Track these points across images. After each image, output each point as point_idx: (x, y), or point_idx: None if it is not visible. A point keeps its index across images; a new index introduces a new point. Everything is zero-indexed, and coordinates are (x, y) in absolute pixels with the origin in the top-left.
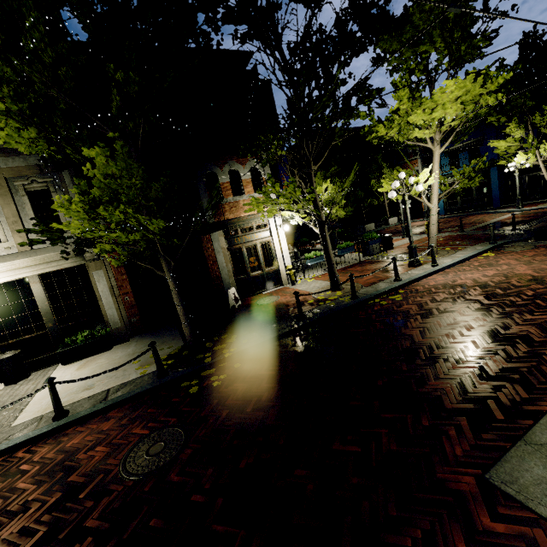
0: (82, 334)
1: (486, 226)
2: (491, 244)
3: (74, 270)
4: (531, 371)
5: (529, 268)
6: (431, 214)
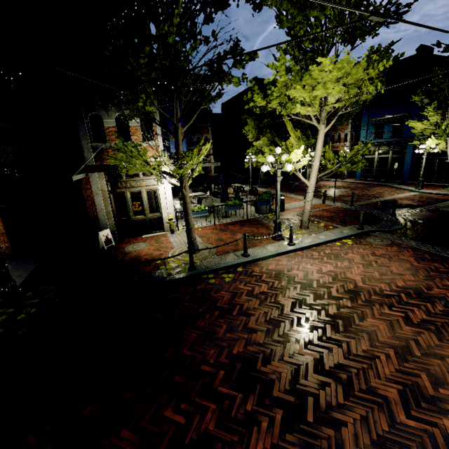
0: None
1: (378, 202)
2: (358, 229)
3: None
4: None
5: (362, 273)
6: (307, 191)
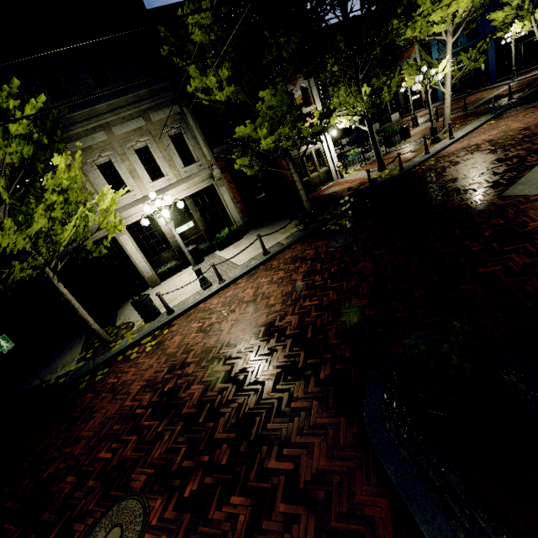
0: (224, 231)
1: (486, 101)
2: (492, 114)
3: (208, 189)
4: (519, 166)
5: (521, 124)
6: (445, 99)
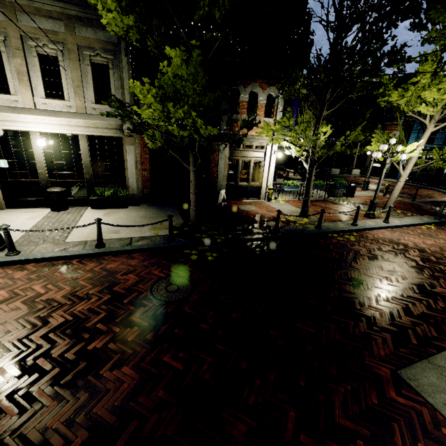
0: (109, 191)
1: (434, 202)
2: (436, 219)
3: (113, 139)
4: (443, 321)
5: None
6: (399, 180)
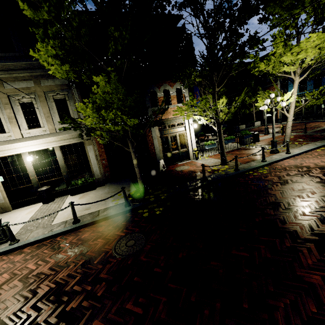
0: (81, 180)
1: (322, 129)
2: None
3: (77, 144)
4: None
5: None
6: (288, 121)
